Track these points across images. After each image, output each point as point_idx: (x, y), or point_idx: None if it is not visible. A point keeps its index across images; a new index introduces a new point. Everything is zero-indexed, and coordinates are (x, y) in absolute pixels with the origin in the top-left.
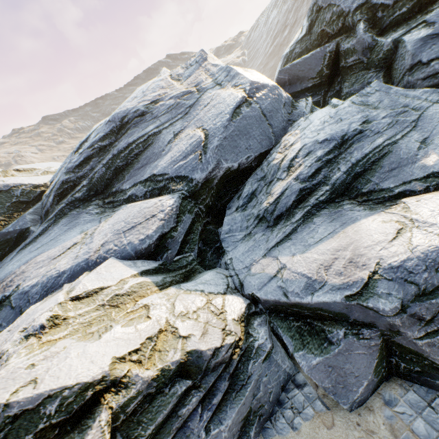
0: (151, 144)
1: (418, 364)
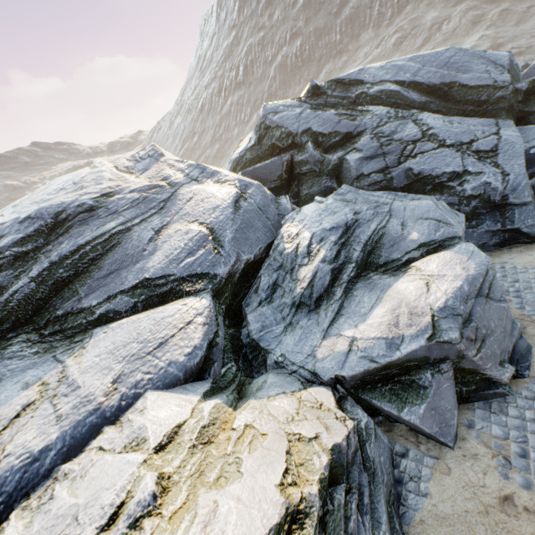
0: (117, 244)
1: (473, 382)
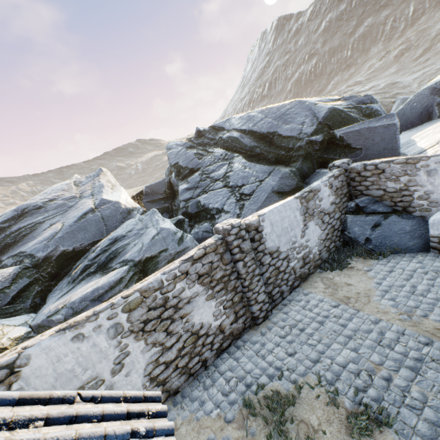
0: (35, 229)
1: None
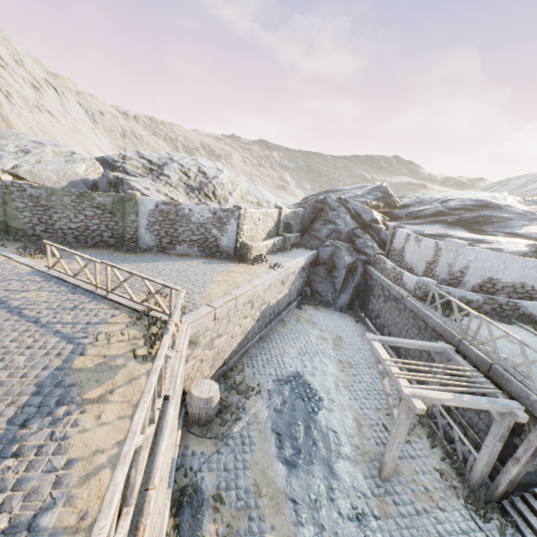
0: (504, 222)
1: None
